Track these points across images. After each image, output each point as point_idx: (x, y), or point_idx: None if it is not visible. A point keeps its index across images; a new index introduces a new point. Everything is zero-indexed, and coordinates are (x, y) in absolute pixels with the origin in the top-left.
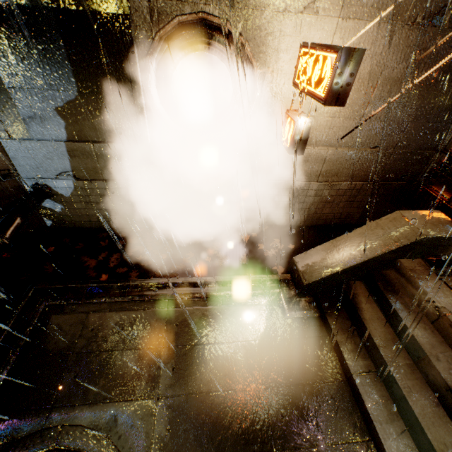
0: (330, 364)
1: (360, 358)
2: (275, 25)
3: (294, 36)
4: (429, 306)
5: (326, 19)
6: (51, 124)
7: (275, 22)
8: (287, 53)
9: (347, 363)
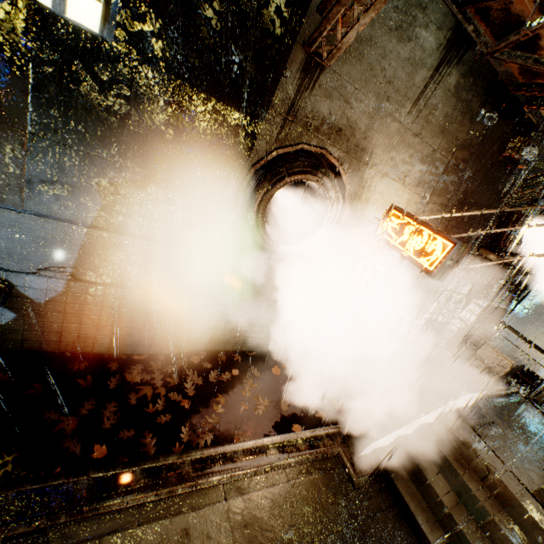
0: (410, 542)
1: (435, 529)
2: (374, 181)
3: (383, 194)
4: (478, 463)
5: (407, 190)
6: (77, 199)
7: (374, 179)
8: (373, 205)
9: (428, 539)
